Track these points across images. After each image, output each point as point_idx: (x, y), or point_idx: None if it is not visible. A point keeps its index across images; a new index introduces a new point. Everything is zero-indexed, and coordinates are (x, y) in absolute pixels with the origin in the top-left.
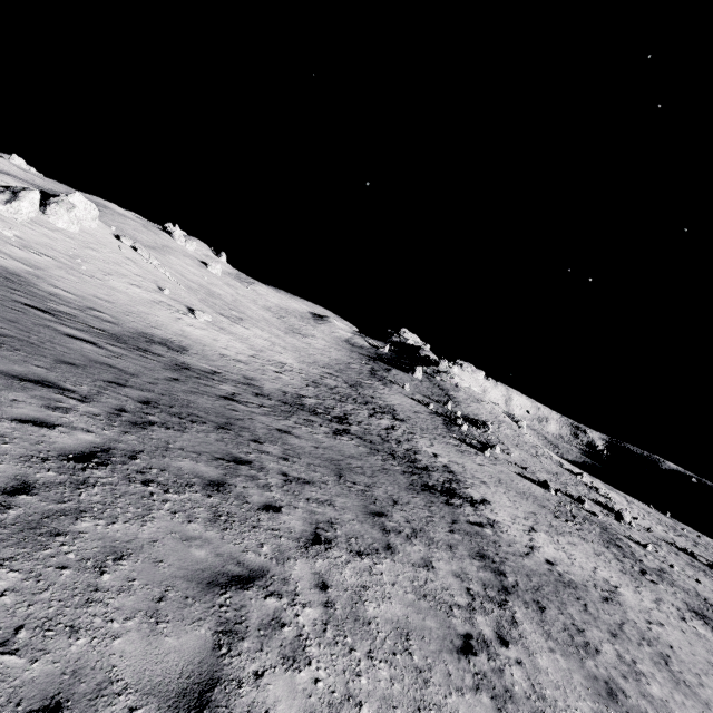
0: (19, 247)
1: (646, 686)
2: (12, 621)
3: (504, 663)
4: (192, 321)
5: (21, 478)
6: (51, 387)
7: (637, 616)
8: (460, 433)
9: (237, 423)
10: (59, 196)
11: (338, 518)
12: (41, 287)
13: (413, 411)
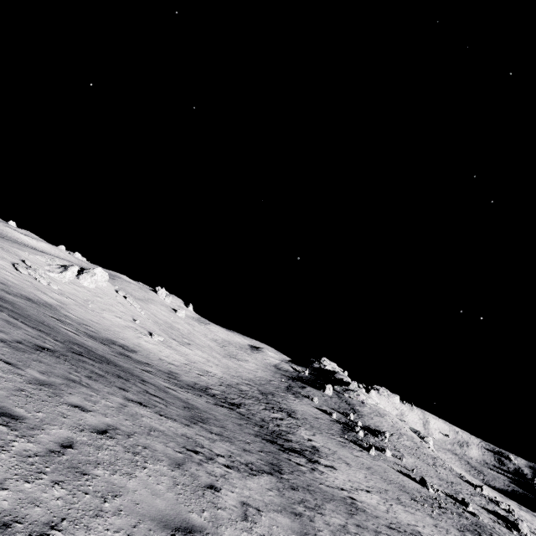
0: (58, 294)
1: (346, 535)
2: (5, 354)
3: (214, 465)
4: (148, 339)
5: (20, 341)
6: (44, 333)
7: None
8: (355, 437)
9: (137, 375)
10: (89, 269)
11: (163, 408)
12: (61, 312)
13: (314, 417)
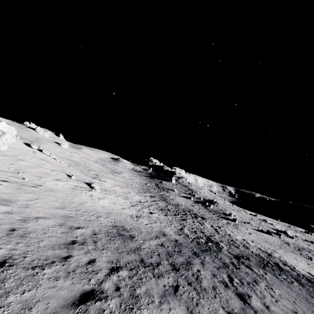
0: None
1: None
2: None
3: None
4: (96, 194)
5: None
6: None
7: None
8: (214, 211)
9: None
10: None
11: None
12: (35, 231)
13: (192, 205)
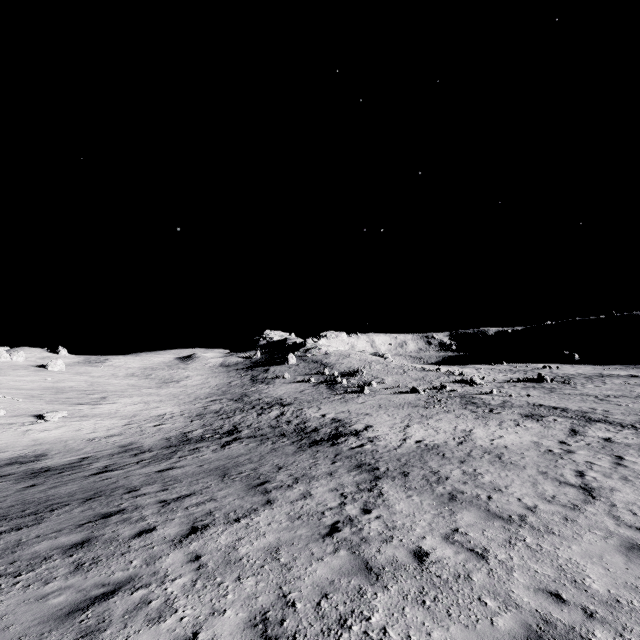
0: None
1: (481, 480)
2: None
3: (364, 524)
4: (44, 426)
5: None
6: None
7: (484, 441)
8: (342, 388)
9: (109, 488)
10: None
11: (218, 506)
12: None
13: (299, 392)
